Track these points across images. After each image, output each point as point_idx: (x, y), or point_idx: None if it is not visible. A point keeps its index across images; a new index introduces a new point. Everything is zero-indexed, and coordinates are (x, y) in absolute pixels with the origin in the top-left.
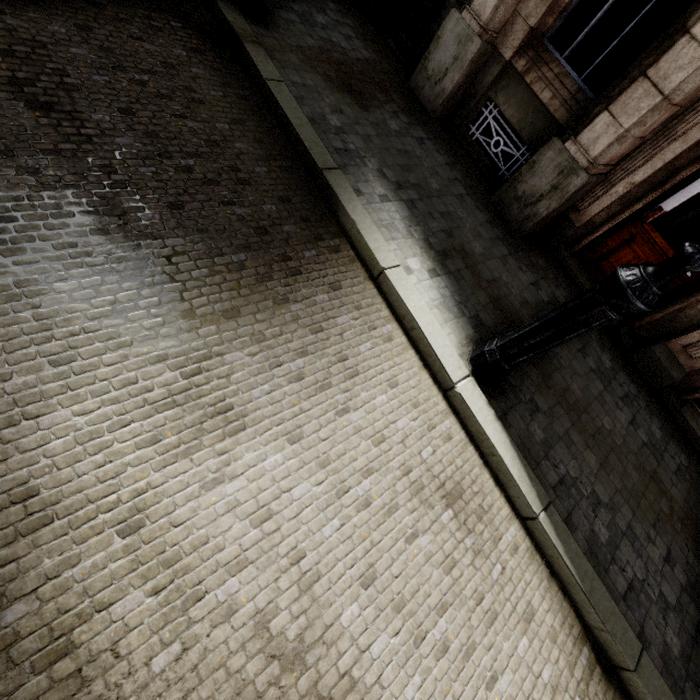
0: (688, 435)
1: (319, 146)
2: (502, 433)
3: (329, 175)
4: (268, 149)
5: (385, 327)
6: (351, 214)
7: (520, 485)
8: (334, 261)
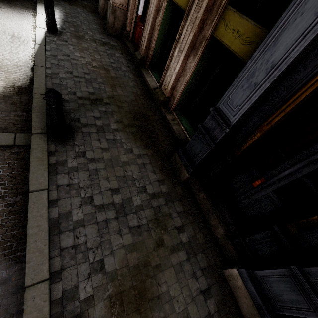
0: (143, 76)
1: (42, 1)
2: (42, 35)
3: (39, 3)
4: (29, 0)
5: (30, 21)
6: (37, 7)
7: (36, 39)
8: (27, 12)
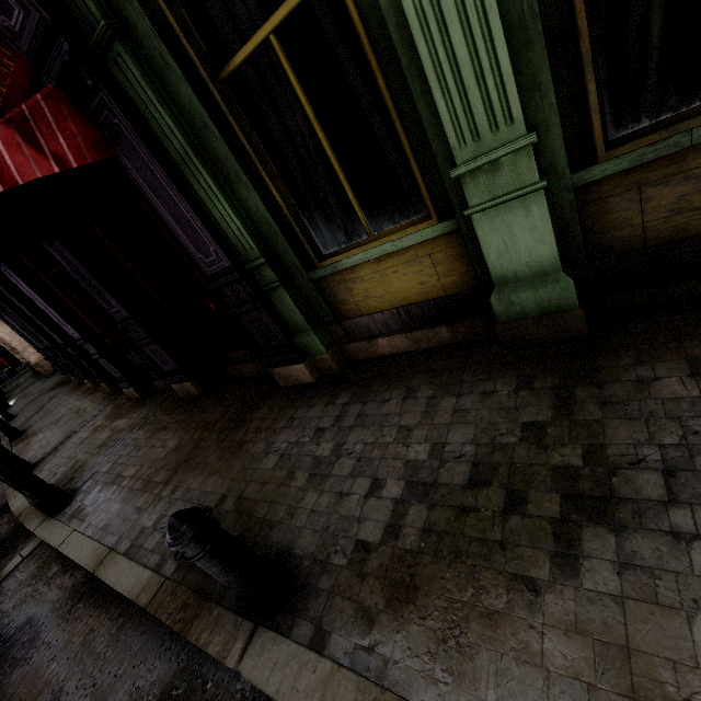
0: None
1: None
2: None
3: None
4: None
5: None
6: None
7: None
8: None
